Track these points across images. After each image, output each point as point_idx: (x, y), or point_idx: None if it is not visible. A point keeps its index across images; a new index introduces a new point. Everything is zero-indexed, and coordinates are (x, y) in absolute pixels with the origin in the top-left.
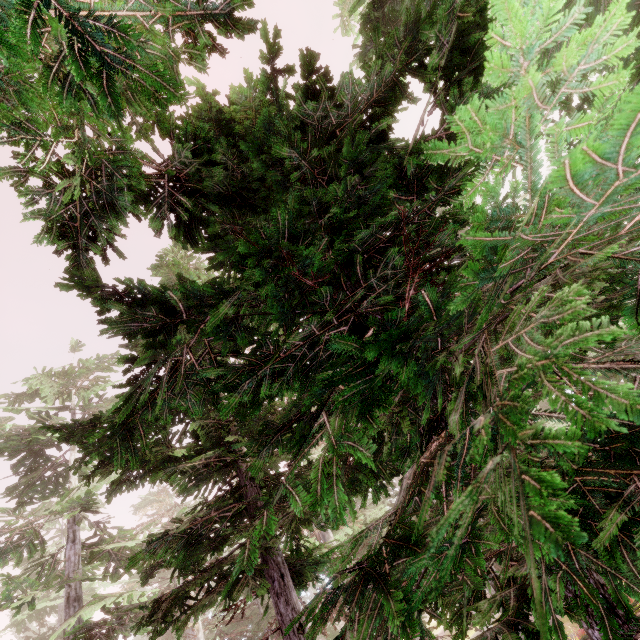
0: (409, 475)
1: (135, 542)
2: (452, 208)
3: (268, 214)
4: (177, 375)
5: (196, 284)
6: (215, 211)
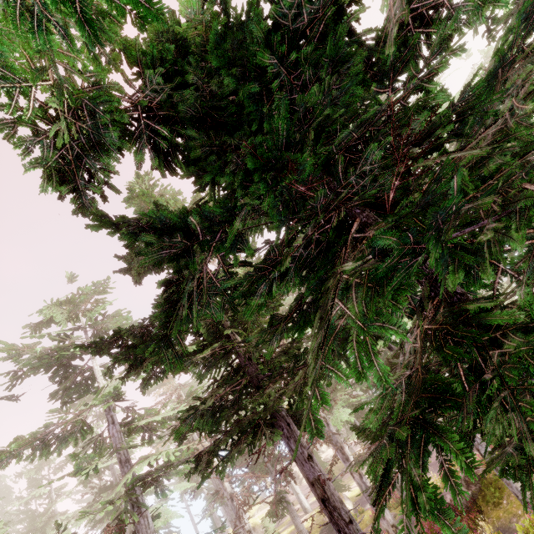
0: (413, 340)
1: (160, 416)
2: (426, 94)
3: (240, 130)
4: (200, 289)
5: (207, 206)
6: (192, 135)
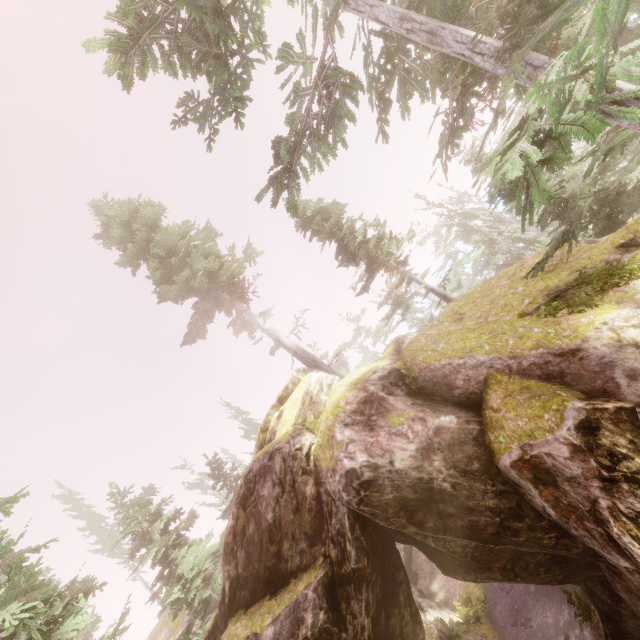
0: None
1: None
2: None
3: None
4: None
5: None
6: None
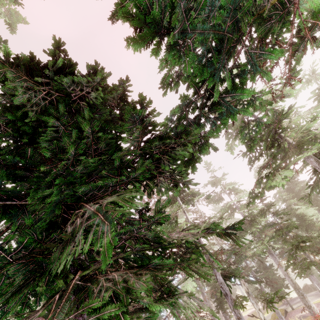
0: None
1: None
2: None
3: None
4: None
5: None
6: None
